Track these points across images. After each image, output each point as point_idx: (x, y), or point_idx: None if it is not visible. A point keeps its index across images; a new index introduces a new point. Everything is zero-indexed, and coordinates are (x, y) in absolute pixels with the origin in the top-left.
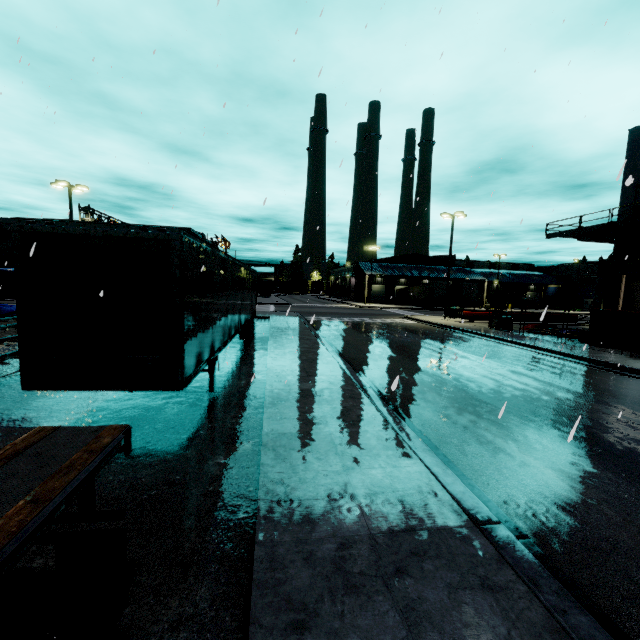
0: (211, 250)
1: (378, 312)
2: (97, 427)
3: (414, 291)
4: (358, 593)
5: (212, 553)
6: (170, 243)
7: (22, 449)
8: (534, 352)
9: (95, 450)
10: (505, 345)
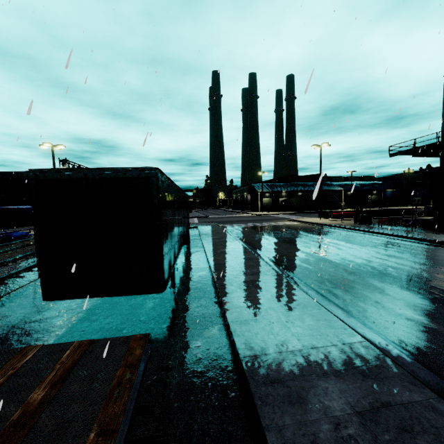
0: (170, 183)
1: (270, 218)
2: (124, 338)
3: (293, 201)
4: None
5: (219, 433)
6: (149, 179)
7: (70, 368)
8: (395, 239)
9: (133, 364)
10: (371, 235)
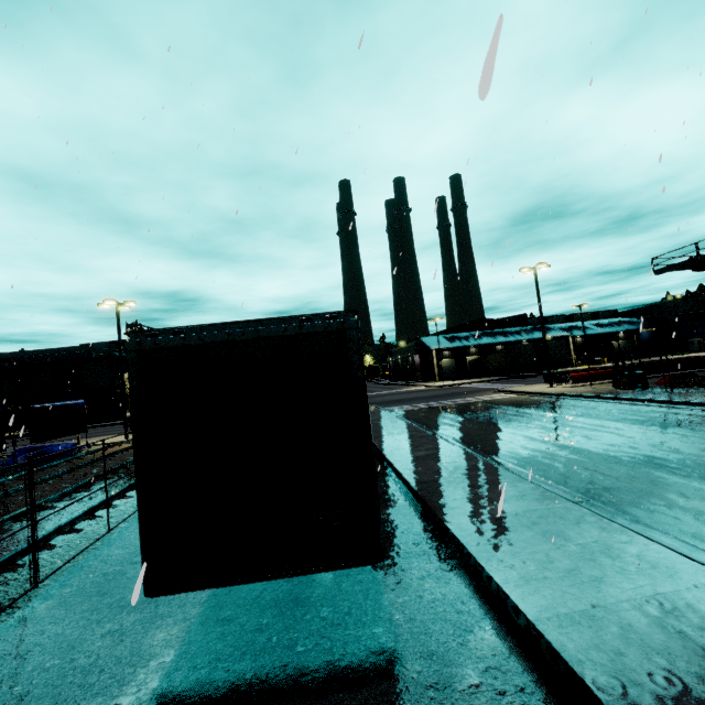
0: None
1: (461, 390)
2: None
3: (491, 360)
4: None
5: None
6: (346, 334)
7: None
8: None
9: None
10: (664, 407)
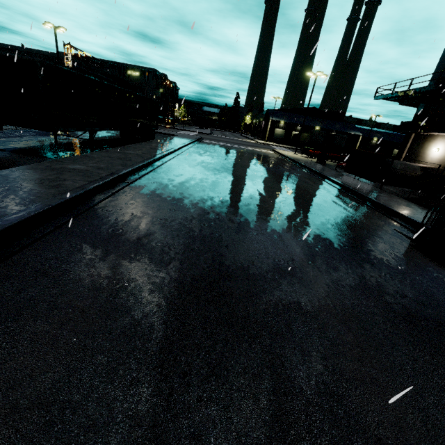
0: (76, 73)
1: (262, 146)
2: None
3: (302, 136)
4: (52, 170)
5: None
6: (35, 63)
7: None
8: (306, 171)
9: None
10: (298, 167)
